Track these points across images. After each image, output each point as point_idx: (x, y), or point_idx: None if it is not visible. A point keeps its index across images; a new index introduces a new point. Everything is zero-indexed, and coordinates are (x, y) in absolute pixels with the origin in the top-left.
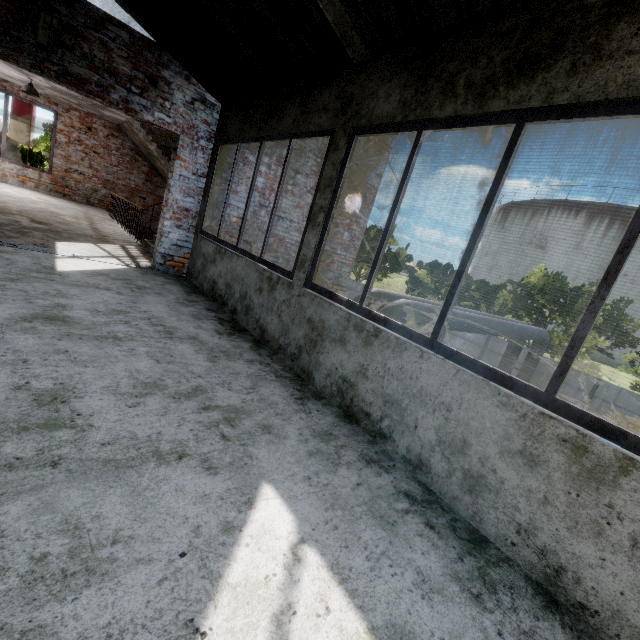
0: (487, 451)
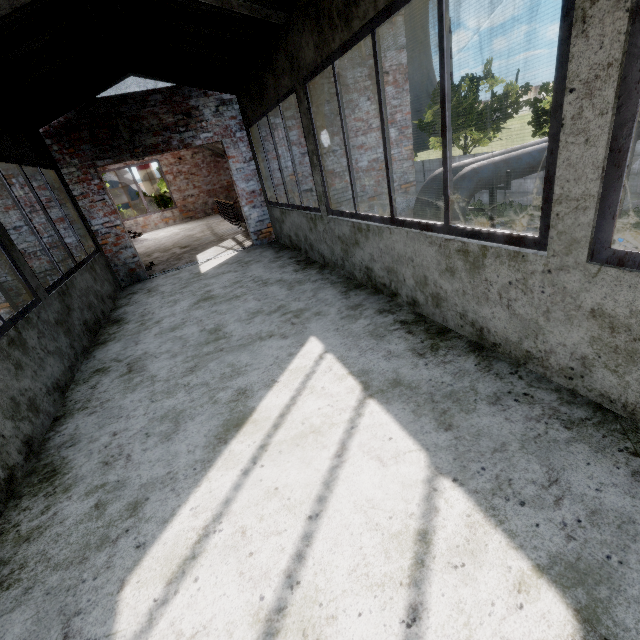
0: (435, 277)
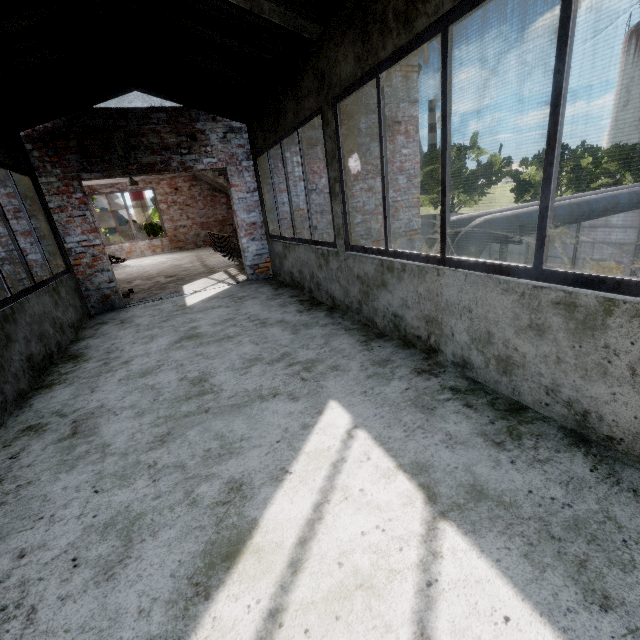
0: (506, 335)
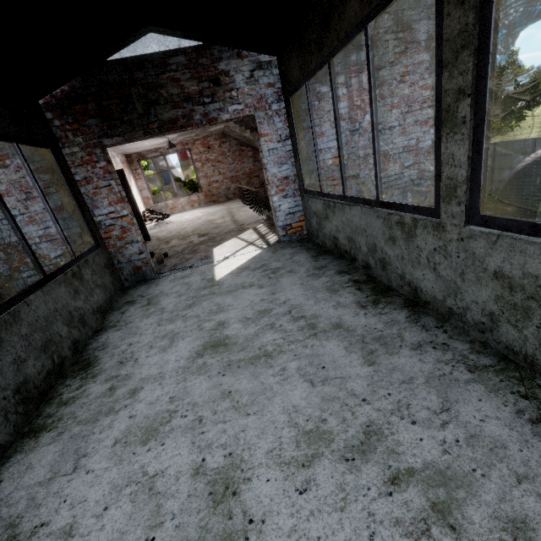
0: None
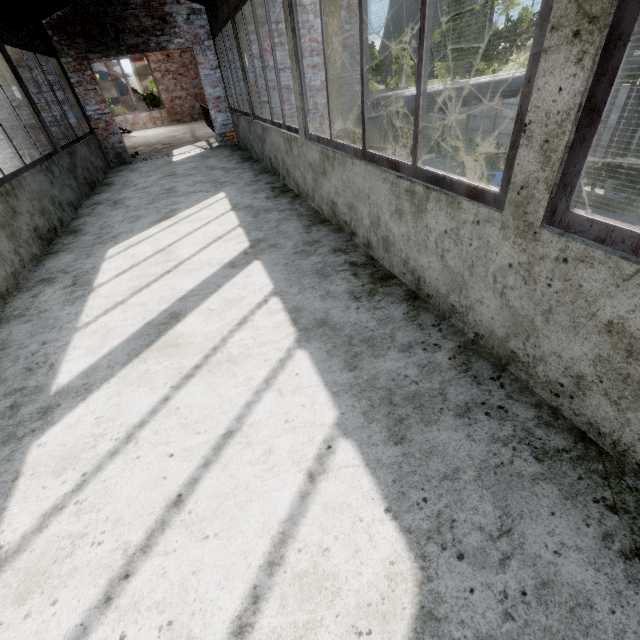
0: (285, 158)
